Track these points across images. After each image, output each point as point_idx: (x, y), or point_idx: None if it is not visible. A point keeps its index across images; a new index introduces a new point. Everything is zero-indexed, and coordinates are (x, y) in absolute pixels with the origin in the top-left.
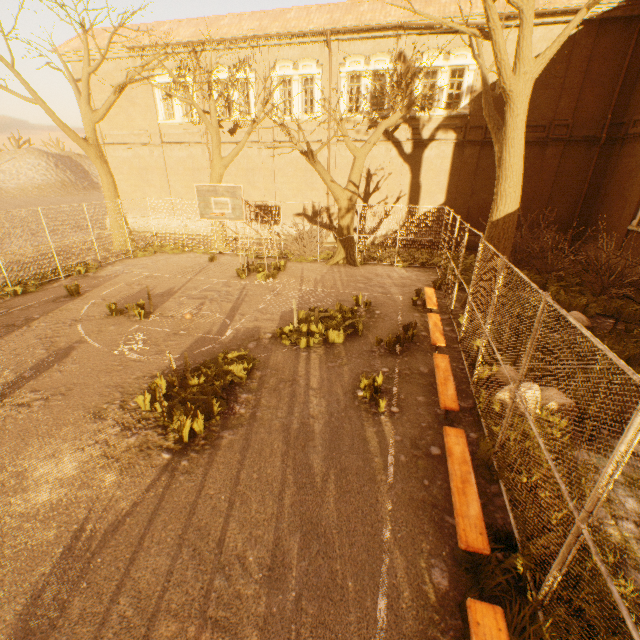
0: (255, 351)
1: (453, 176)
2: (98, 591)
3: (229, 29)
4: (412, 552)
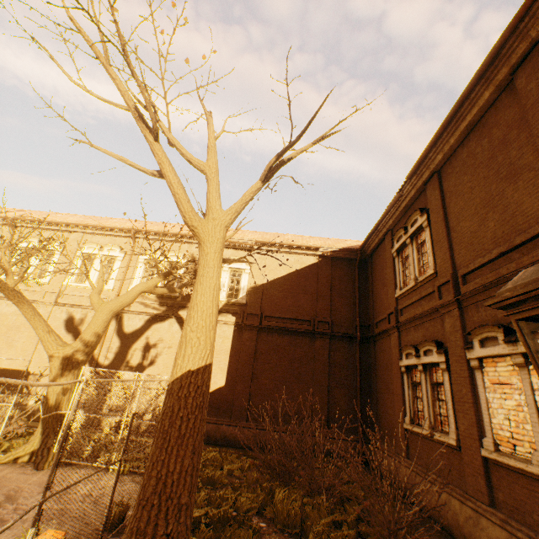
0: None
1: (234, 356)
2: None
3: (55, 217)
4: None
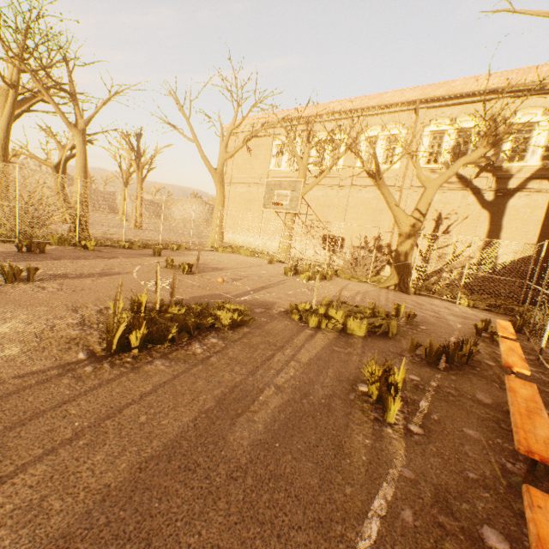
0: (258, 314)
1: (547, 227)
2: None
3: (335, 107)
4: None
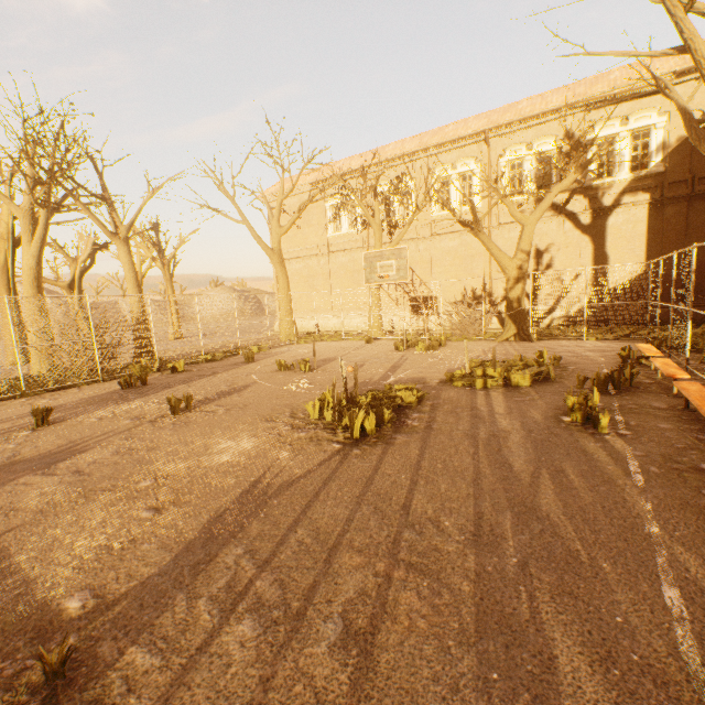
0: (422, 389)
1: (652, 240)
2: (275, 521)
3: (393, 152)
4: None
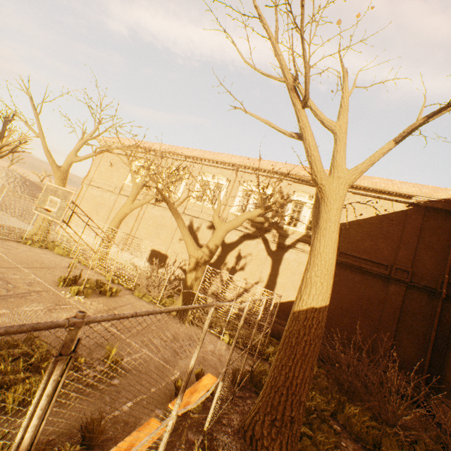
0: None
1: None
2: None
3: (185, 152)
4: None
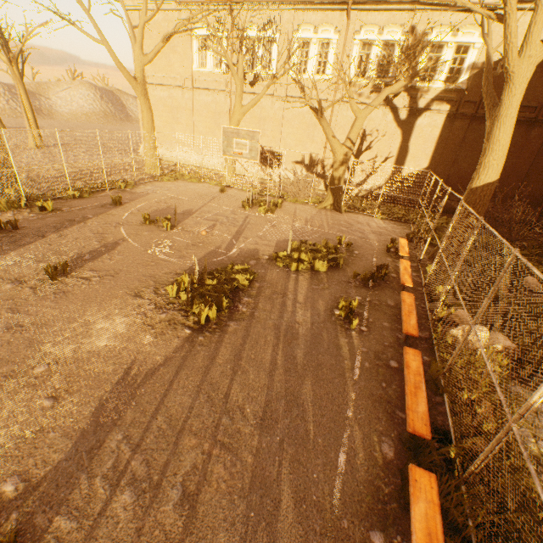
0: (255, 267)
1: (440, 144)
2: (143, 409)
3: None
4: (368, 429)
